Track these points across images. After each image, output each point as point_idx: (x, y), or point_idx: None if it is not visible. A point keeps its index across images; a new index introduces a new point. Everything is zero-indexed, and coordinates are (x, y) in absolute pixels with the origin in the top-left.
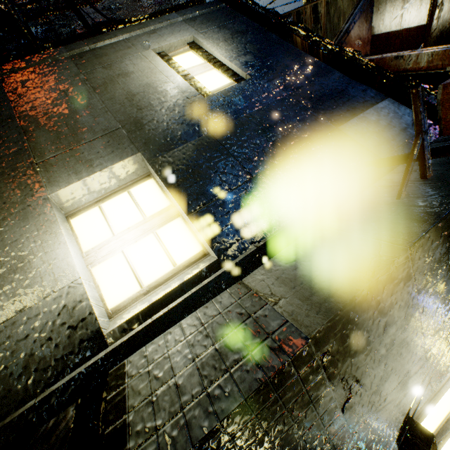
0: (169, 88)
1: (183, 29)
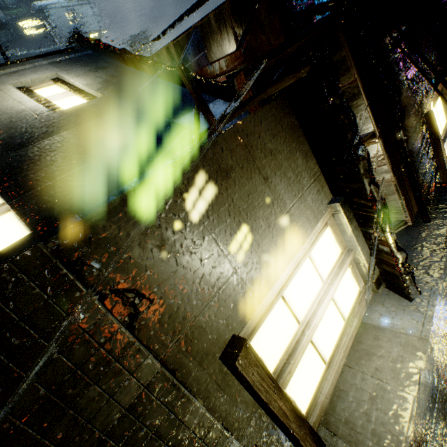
0: (18, 110)
1: (47, 69)
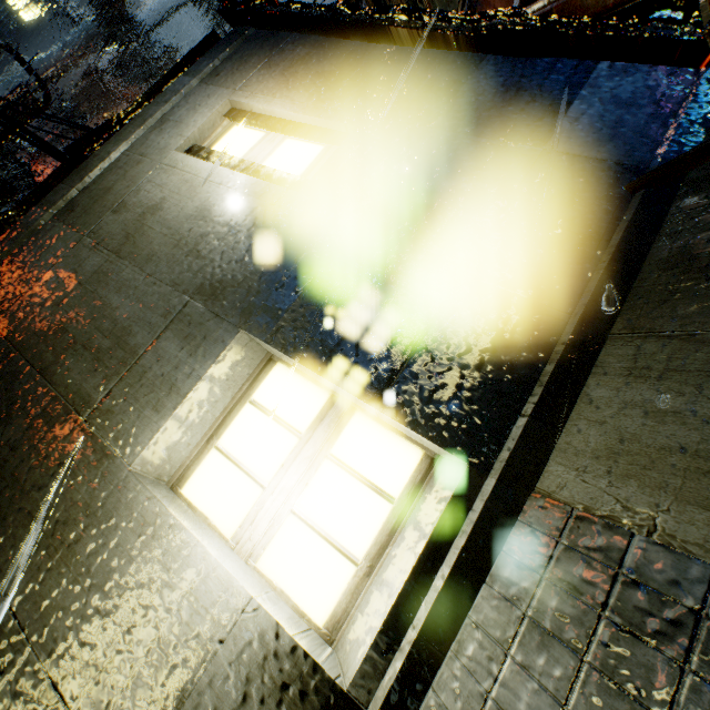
0: (234, 202)
1: (207, 95)
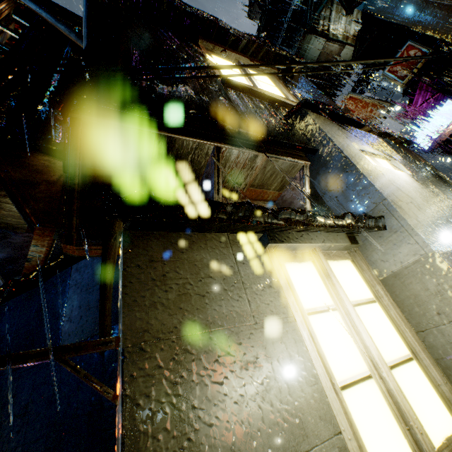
0: None
1: None
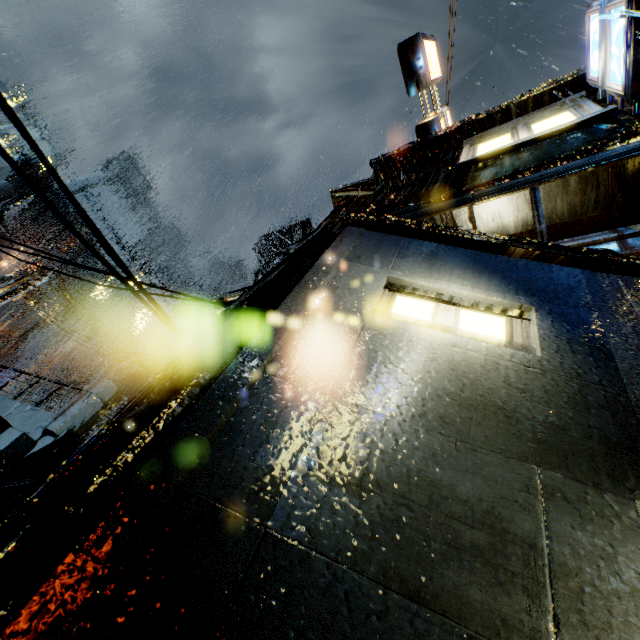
0: (483, 363)
1: (363, 271)
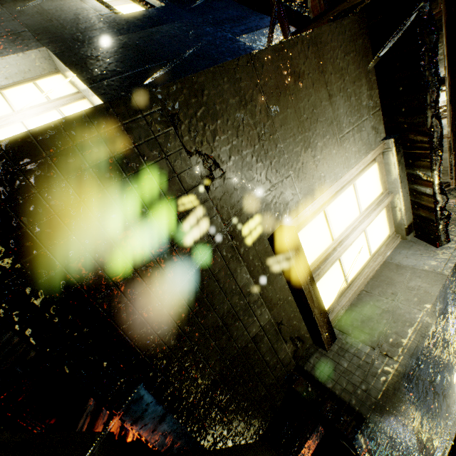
0: (82, 8)
1: None
